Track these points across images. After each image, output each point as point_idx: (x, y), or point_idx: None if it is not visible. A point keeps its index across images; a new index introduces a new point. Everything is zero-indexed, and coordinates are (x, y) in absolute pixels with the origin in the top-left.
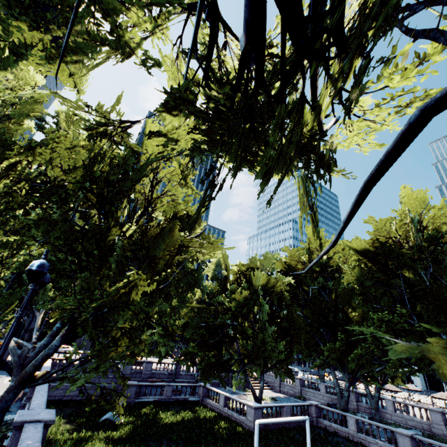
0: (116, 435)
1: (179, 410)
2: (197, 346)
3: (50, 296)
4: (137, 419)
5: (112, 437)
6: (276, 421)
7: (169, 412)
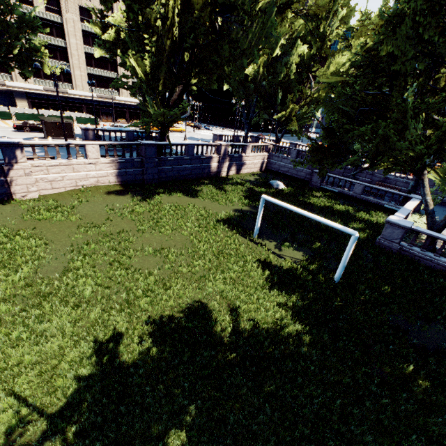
0: (257, 189)
1: (343, 203)
2: (322, 131)
3: (280, 99)
4: (290, 191)
5: (251, 188)
6: (286, 207)
7: (330, 200)
